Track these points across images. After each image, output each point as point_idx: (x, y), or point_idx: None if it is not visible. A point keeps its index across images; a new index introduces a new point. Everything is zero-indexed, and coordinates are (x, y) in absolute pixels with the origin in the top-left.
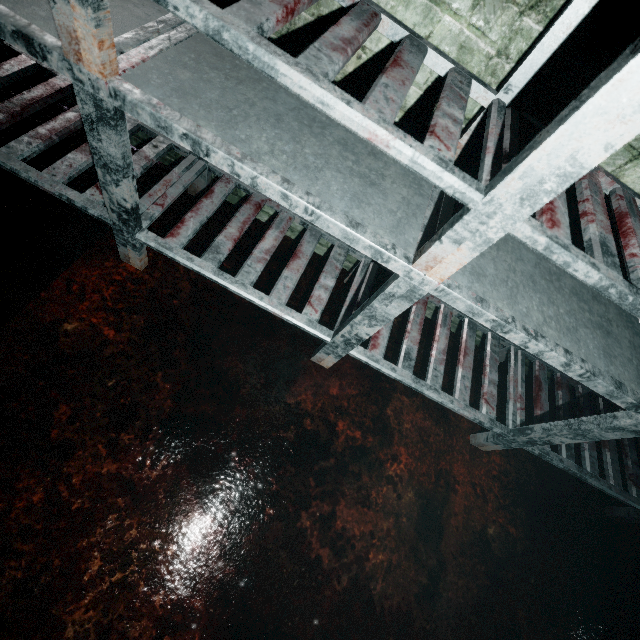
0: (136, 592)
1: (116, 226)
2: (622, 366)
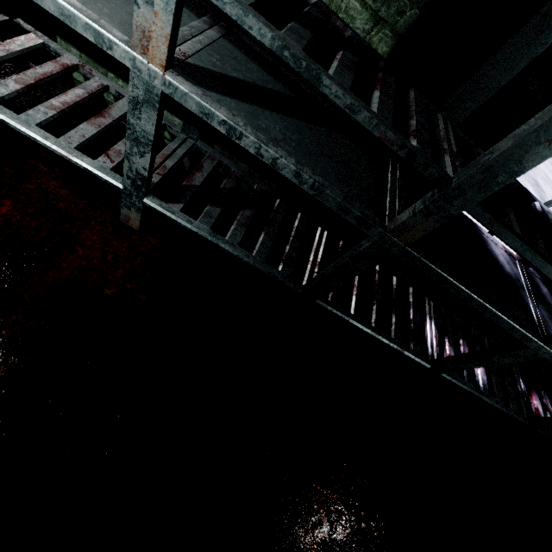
0: None
1: None
2: (106, 6)
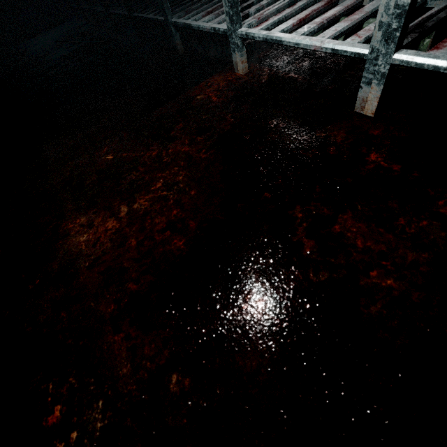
0: (167, 203)
1: (229, 31)
2: None
